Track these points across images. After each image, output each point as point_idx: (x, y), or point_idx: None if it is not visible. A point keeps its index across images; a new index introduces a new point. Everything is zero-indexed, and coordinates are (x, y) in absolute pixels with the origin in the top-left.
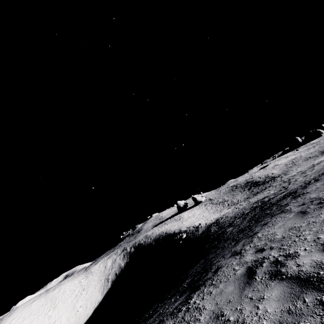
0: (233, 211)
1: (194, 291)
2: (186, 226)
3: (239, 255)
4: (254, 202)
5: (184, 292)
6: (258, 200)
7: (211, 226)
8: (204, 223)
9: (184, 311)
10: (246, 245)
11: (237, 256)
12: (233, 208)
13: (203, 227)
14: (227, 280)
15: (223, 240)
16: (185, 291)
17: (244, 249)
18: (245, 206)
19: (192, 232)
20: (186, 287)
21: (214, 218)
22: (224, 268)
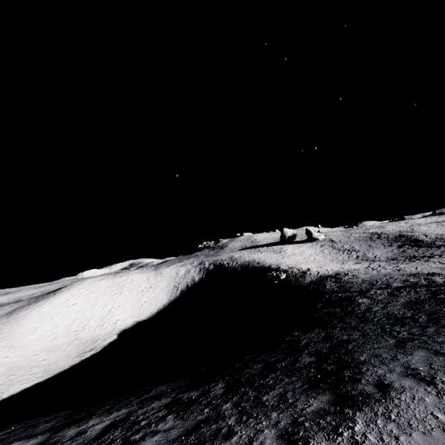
0: (366, 272)
1: (348, 404)
2: (287, 264)
3: (434, 388)
4: (410, 273)
5: (318, 386)
6: (420, 273)
7: (326, 279)
8: (316, 271)
9: (348, 441)
10: (444, 375)
11: (430, 389)
12: (366, 267)
13: (314, 275)
14: (426, 431)
15: (354, 315)
16: (318, 384)
17: (442, 381)
18: (392, 273)
19: (295, 276)
20: (313, 374)
21: (333, 270)
22: (405, 397)
